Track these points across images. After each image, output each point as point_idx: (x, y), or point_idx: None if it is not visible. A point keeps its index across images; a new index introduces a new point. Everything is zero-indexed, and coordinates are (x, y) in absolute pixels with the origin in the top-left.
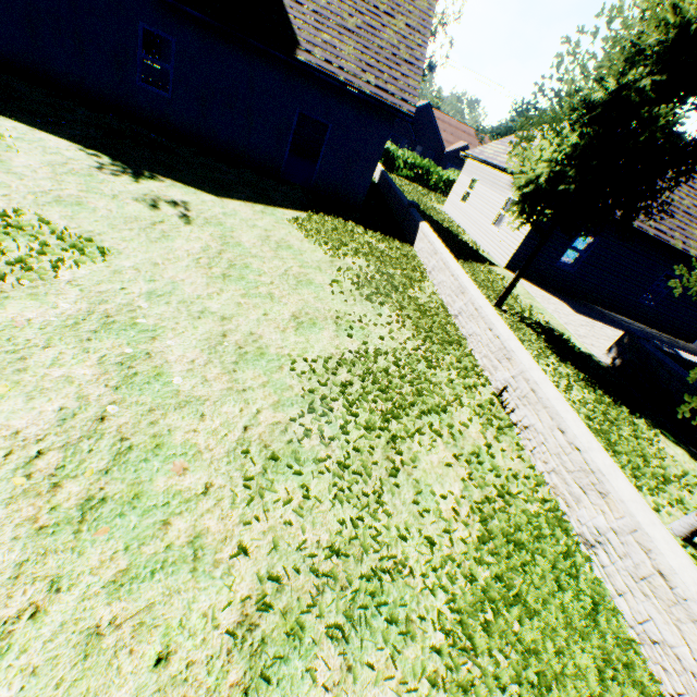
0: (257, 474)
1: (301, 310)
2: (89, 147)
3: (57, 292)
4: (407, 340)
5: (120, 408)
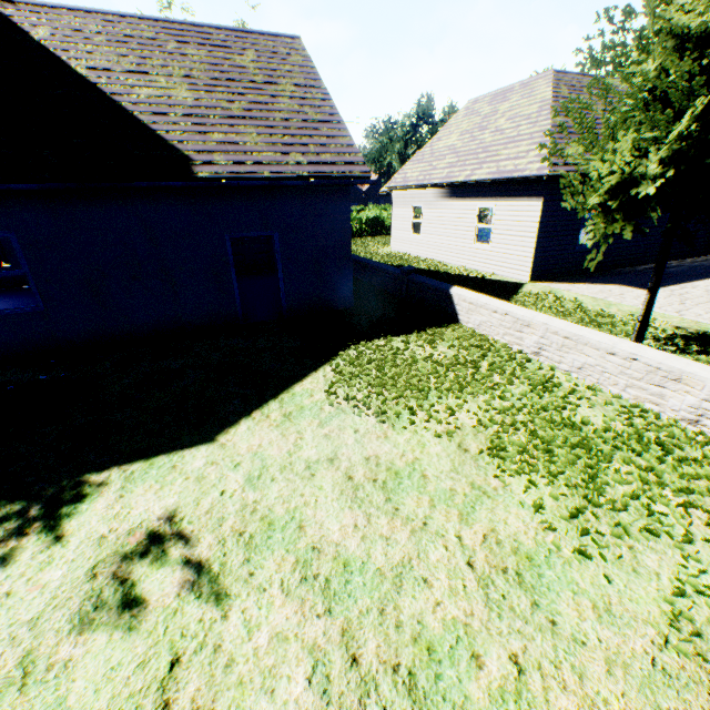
0: None
1: None
2: None
3: None
4: None
5: None
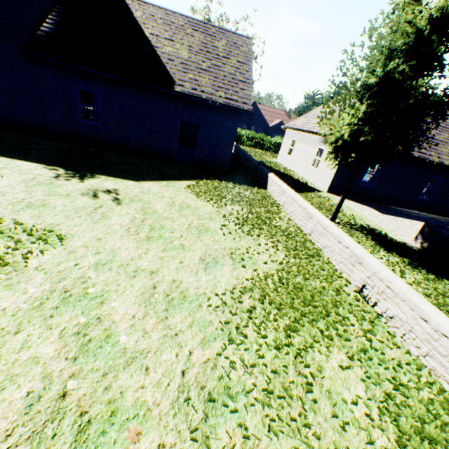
0: (200, 421)
1: (205, 253)
2: (50, 164)
3: (26, 279)
4: (283, 260)
5: (78, 380)
